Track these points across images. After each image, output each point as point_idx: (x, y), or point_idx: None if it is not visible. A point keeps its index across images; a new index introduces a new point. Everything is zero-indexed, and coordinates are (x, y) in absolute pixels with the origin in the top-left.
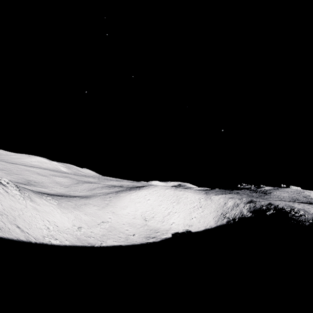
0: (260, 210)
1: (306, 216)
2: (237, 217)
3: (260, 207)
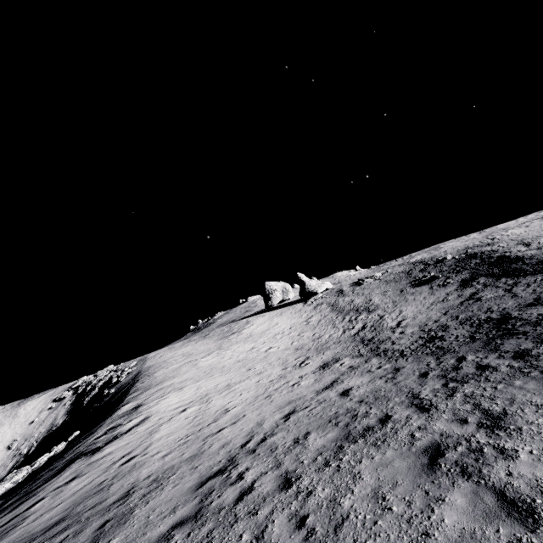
0: (86, 397)
1: (121, 380)
2: (40, 440)
3: (91, 389)
